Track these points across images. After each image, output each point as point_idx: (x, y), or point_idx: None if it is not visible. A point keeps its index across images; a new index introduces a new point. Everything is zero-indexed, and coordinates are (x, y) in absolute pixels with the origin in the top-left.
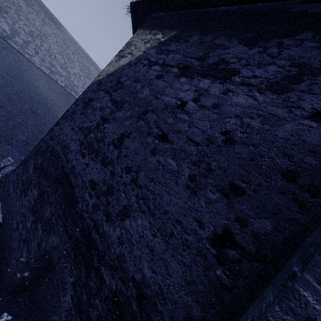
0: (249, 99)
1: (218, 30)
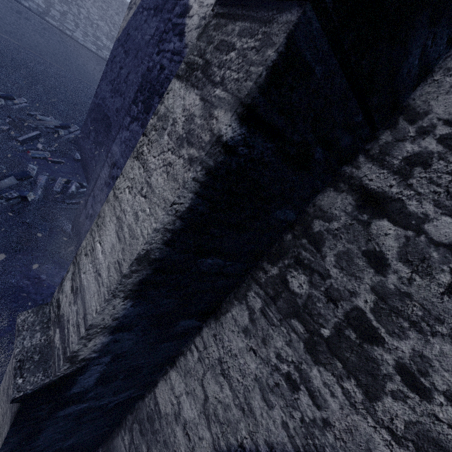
0: None
1: None
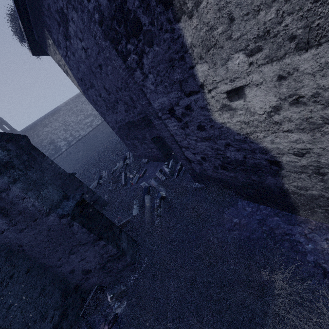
0: (74, 12)
1: (39, 2)
